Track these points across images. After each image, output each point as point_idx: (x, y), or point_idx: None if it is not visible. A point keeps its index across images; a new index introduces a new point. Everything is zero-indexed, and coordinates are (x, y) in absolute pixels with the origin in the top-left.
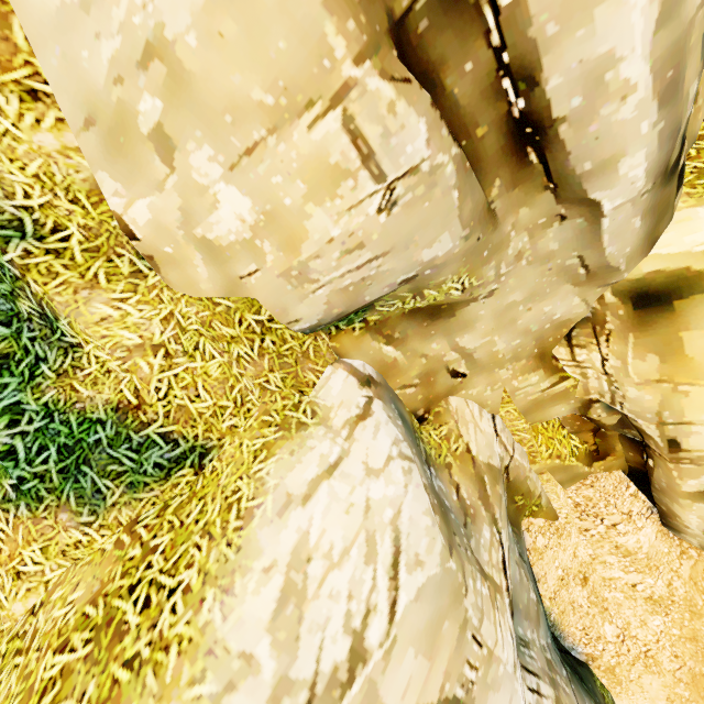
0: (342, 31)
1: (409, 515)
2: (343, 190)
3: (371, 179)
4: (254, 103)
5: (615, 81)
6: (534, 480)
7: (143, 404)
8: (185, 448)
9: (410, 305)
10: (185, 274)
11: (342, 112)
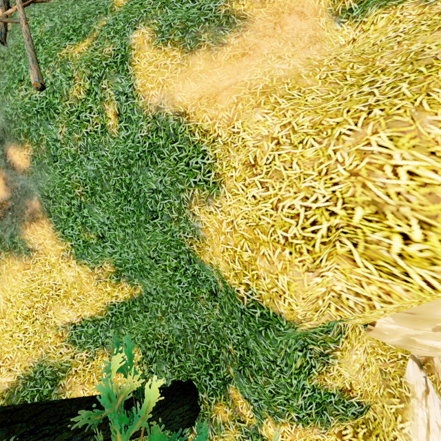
0: None
1: None
2: None
3: None
4: None
5: None
6: None
7: (352, 389)
8: (364, 407)
9: None
10: (382, 336)
11: None
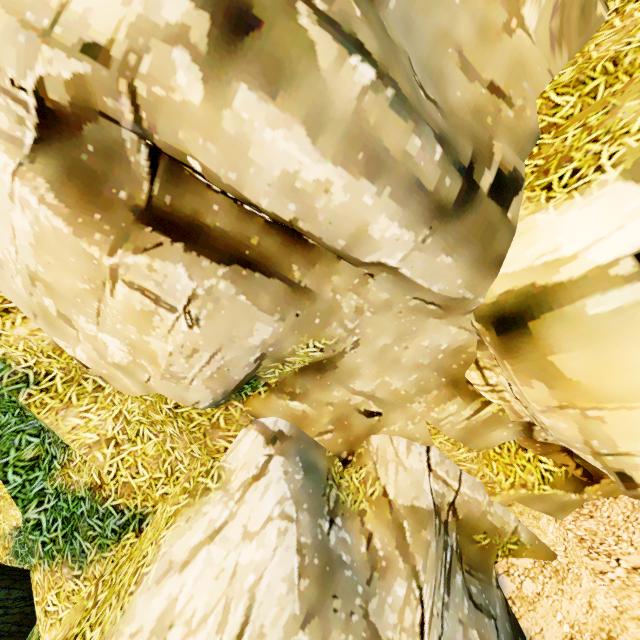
0: (93, 243)
1: (268, 581)
2: (157, 323)
3: (168, 312)
4: (83, 290)
5: (308, 185)
6: (498, 514)
7: (103, 483)
8: (129, 516)
9: (288, 369)
10: (121, 384)
11: (123, 282)
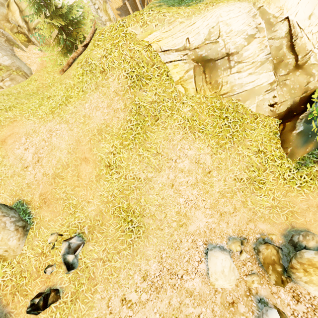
0: None
1: None
2: None
3: None
4: None
5: None
6: (15, 41)
7: None
8: None
9: None
10: None
11: None
